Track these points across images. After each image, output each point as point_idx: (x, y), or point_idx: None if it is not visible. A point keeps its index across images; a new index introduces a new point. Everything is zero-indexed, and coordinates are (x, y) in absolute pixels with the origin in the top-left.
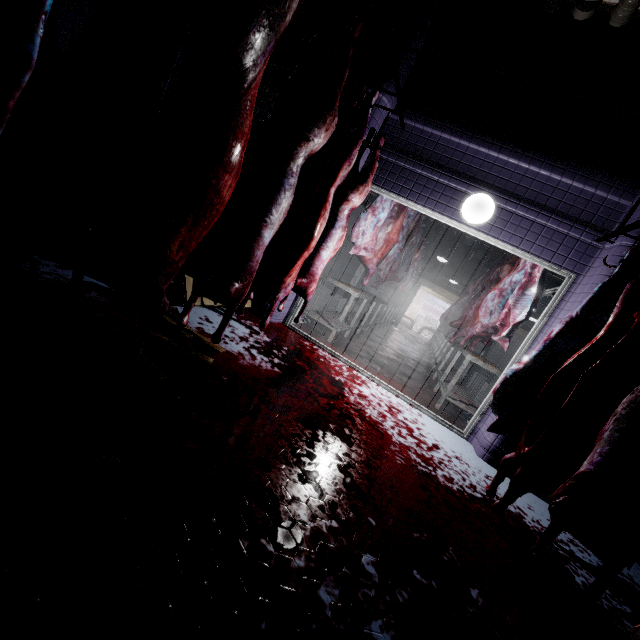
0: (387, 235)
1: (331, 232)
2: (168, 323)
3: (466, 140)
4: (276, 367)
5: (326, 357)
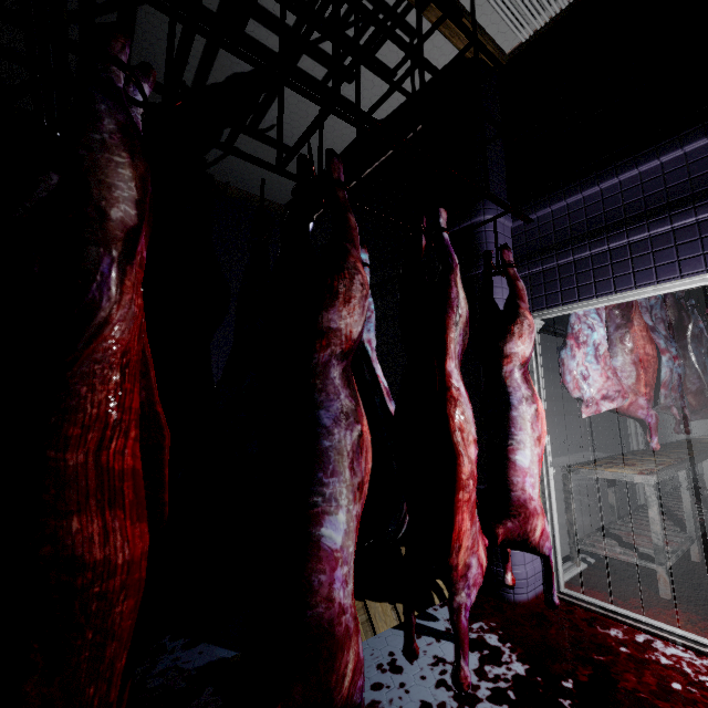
0: (632, 355)
1: (513, 417)
2: None
3: (648, 160)
4: None
5: (683, 667)
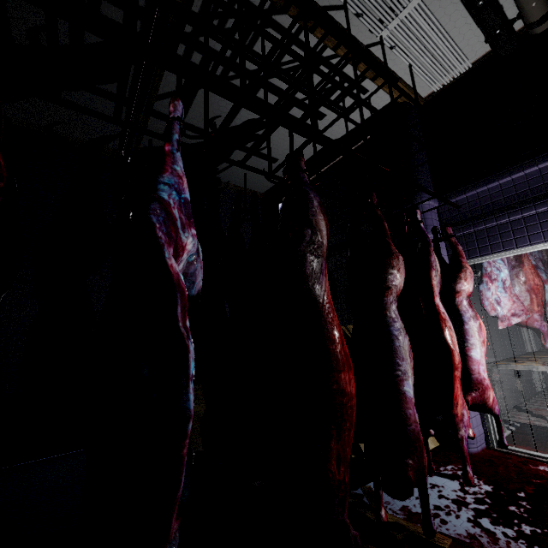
0: (526, 285)
1: (466, 329)
2: (371, 521)
3: (530, 167)
4: (535, 545)
5: None
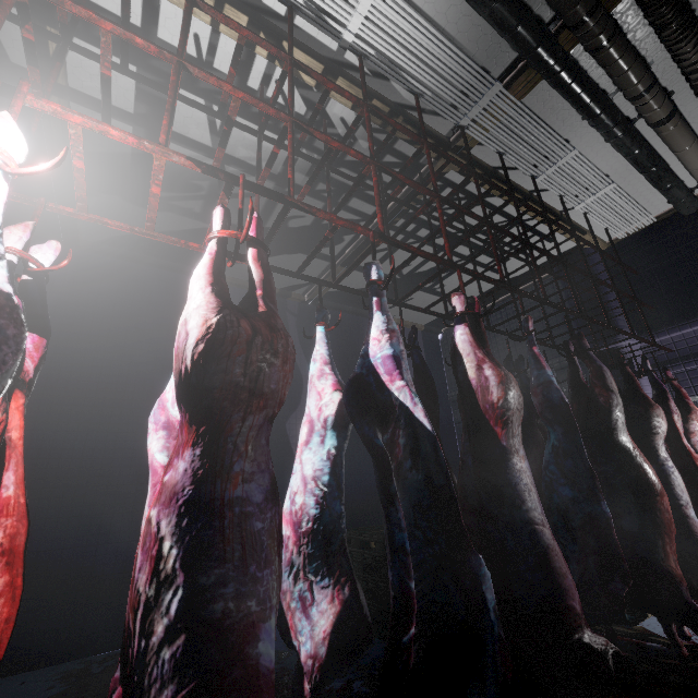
0: None
1: None
2: (667, 645)
3: None
4: None
5: None
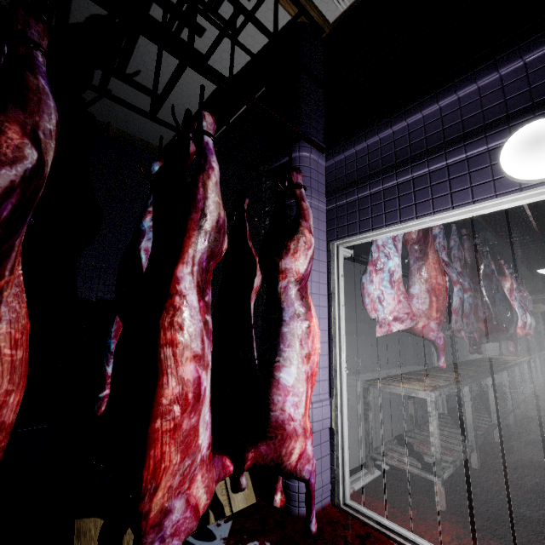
0: (426, 284)
1: (285, 333)
2: None
3: (430, 105)
4: None
5: None
